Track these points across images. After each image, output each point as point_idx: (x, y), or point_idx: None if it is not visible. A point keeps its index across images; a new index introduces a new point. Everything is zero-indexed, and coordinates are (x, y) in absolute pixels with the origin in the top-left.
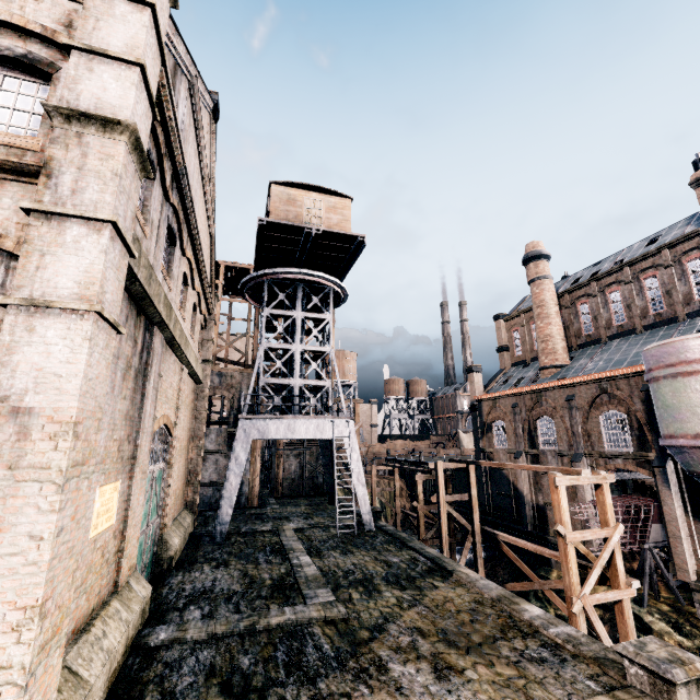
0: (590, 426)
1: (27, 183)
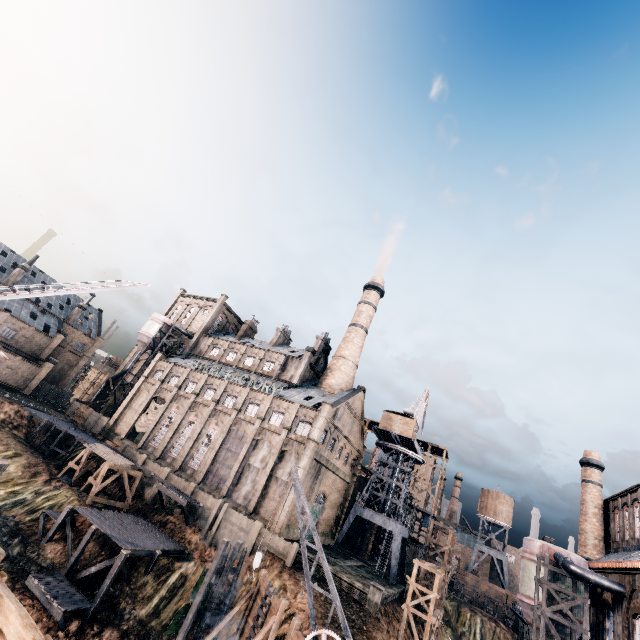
0: None
1: (303, 445)
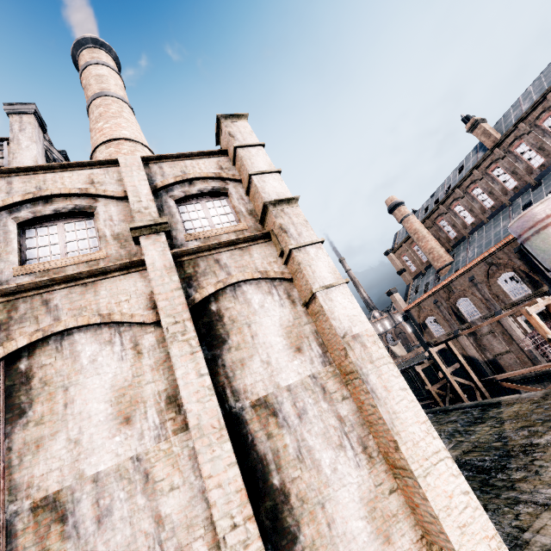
0: (494, 290)
1: (257, 244)
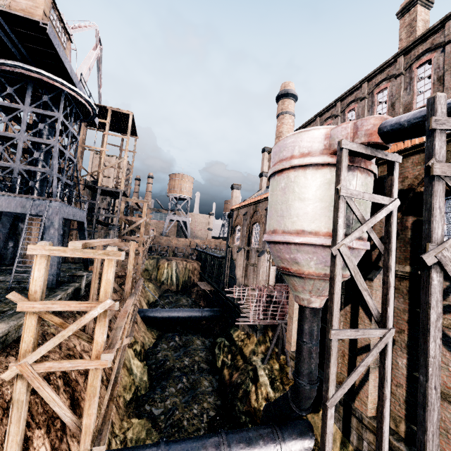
0: None
1: None
